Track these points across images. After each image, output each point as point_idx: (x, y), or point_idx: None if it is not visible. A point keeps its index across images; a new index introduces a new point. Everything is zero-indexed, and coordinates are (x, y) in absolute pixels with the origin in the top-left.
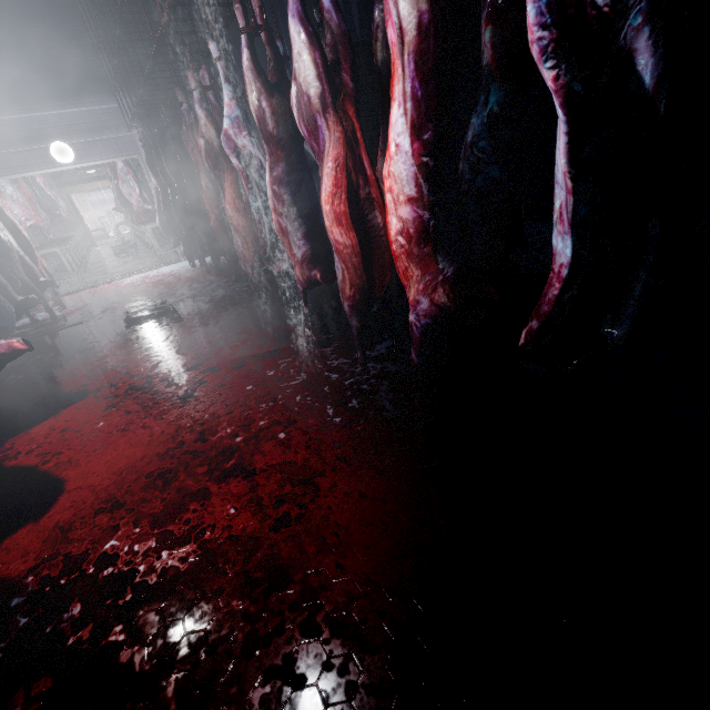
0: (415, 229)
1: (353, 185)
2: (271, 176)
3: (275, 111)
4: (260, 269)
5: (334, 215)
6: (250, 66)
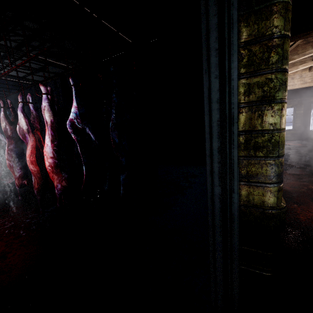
0: (54, 165)
1: (41, 152)
2: (8, 148)
3: (12, 129)
4: None
5: (30, 161)
6: (3, 116)
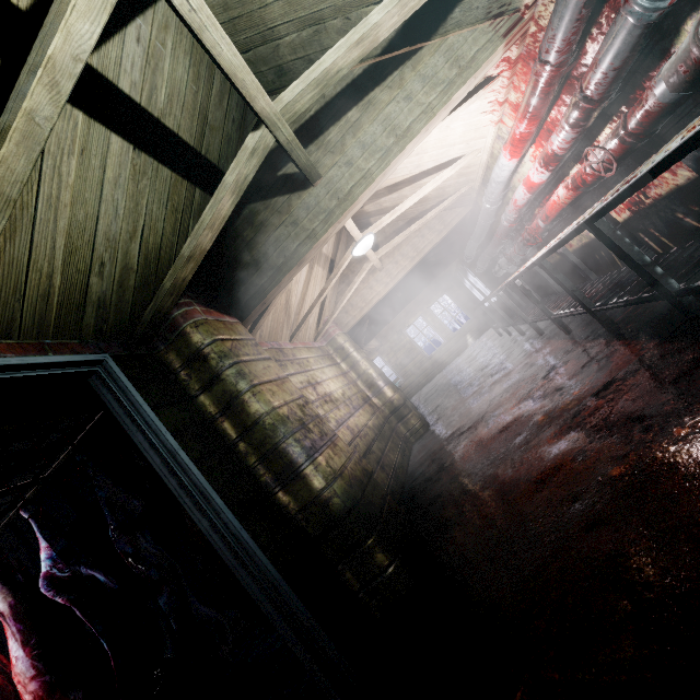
0: (44, 690)
1: (13, 693)
2: None
3: None
4: None
5: None
6: None
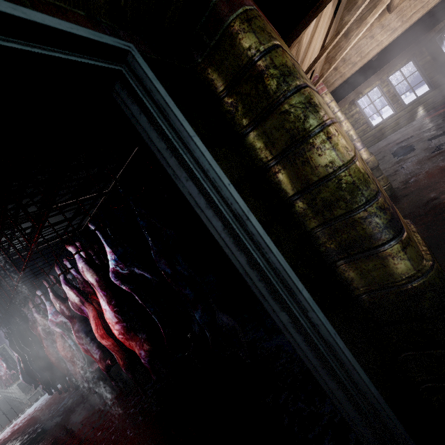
0: (124, 330)
1: None
2: (74, 330)
3: (68, 307)
4: (88, 372)
5: (101, 336)
6: (54, 297)
